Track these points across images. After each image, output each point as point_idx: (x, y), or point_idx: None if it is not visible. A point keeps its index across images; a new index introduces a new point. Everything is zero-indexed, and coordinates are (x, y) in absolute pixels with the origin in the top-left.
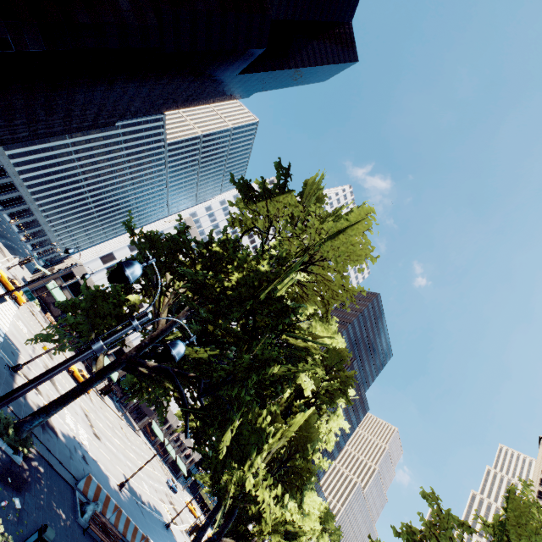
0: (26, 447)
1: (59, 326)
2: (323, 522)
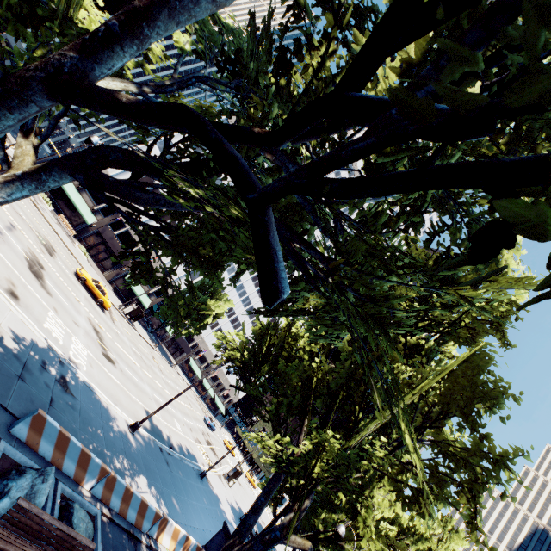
0: None
1: (80, 237)
2: None
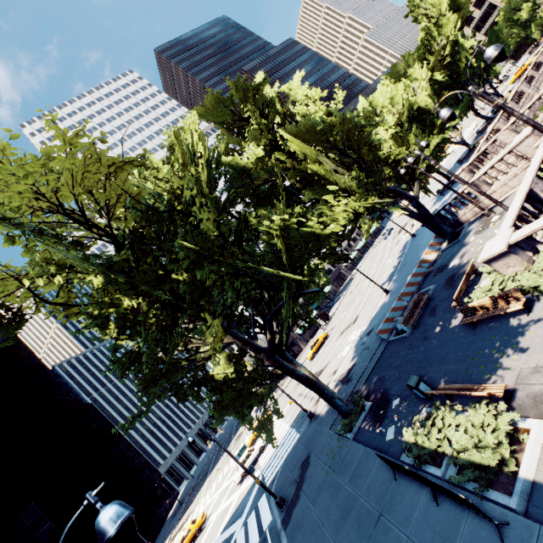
0: (360, 400)
1: None
2: (398, 79)
